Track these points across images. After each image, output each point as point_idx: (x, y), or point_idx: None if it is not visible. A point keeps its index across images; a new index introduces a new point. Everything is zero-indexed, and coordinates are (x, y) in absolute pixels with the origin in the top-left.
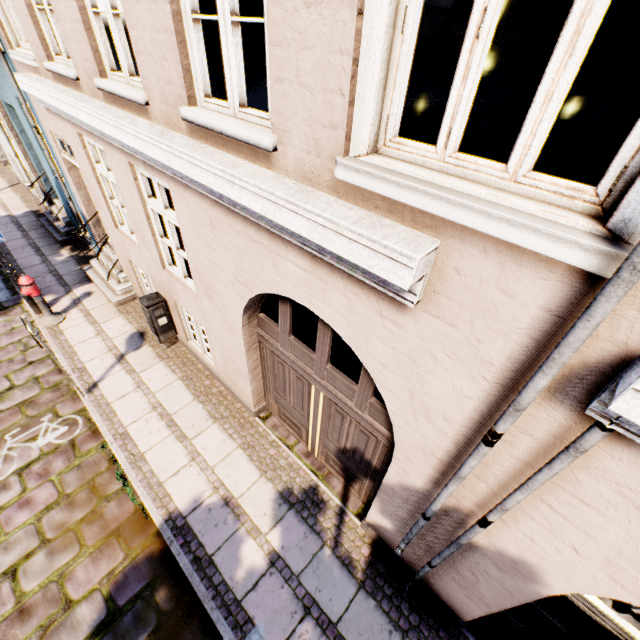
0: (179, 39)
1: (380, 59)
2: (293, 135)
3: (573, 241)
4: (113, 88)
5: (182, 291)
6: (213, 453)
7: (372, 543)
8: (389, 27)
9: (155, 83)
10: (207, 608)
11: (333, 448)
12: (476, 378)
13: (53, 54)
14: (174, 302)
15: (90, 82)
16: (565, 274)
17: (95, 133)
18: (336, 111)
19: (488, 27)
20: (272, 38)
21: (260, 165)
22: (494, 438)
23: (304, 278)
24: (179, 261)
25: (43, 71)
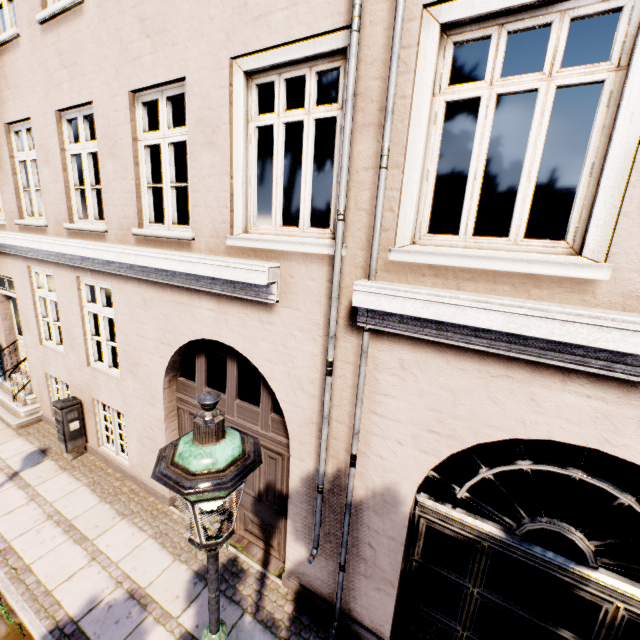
0: (138, 195)
1: (242, 193)
2: (204, 230)
3: (323, 244)
4: (80, 226)
5: (105, 381)
6: (119, 548)
7: (295, 599)
8: (244, 183)
9: (116, 219)
10: None
11: (249, 501)
12: (316, 338)
13: (25, 215)
14: (92, 400)
15: (58, 227)
16: (328, 261)
17: (50, 260)
18: (225, 215)
19: (280, 181)
20: (192, 189)
21: (184, 251)
22: (329, 366)
23: (213, 317)
24: (107, 352)
25: (10, 227)
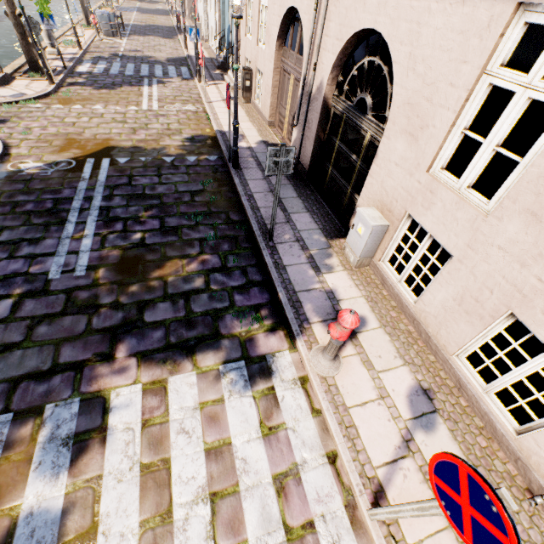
0: None
1: None
2: None
3: None
4: None
5: (260, 53)
6: (245, 127)
7: None
8: None
9: None
10: (221, 145)
11: (291, 120)
12: None
13: None
14: (255, 69)
15: None
16: None
17: None
18: None
19: None
20: None
21: None
22: (315, 4)
23: None
24: (264, 33)
25: None
